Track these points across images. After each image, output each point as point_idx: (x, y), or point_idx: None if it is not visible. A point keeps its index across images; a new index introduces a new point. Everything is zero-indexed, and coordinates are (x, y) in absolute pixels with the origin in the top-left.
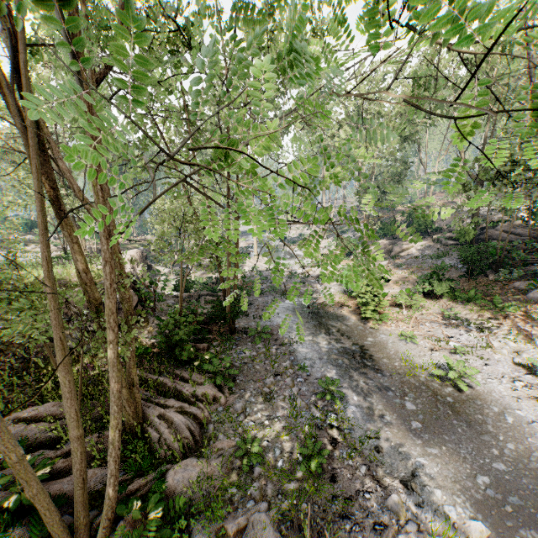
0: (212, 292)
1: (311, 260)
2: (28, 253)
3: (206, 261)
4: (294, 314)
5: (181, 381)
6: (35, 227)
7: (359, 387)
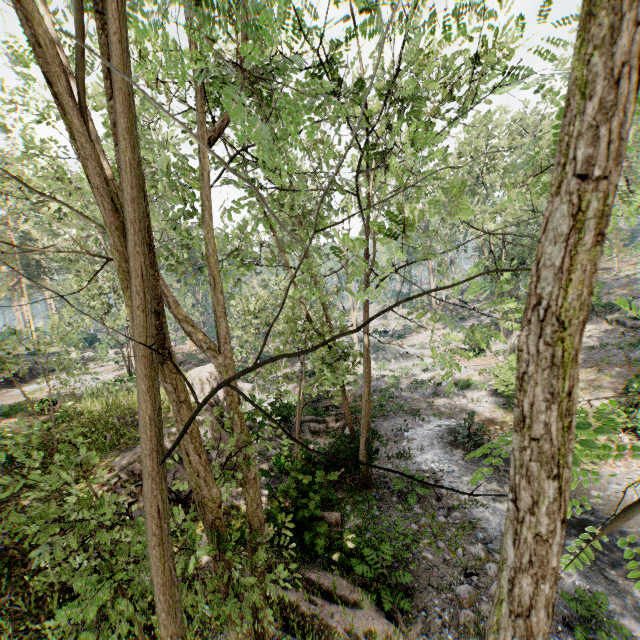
0: (315, 415)
1: (432, 359)
2: (86, 375)
3: (294, 369)
4: (446, 448)
5: (317, 593)
6: (95, 341)
7: (639, 607)
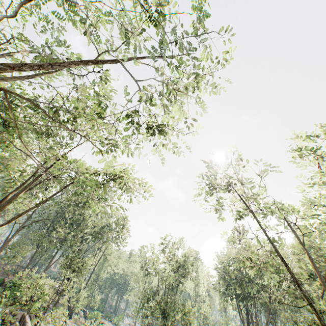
0: None
1: None
2: None
3: None
4: None
5: None
6: None
7: None
